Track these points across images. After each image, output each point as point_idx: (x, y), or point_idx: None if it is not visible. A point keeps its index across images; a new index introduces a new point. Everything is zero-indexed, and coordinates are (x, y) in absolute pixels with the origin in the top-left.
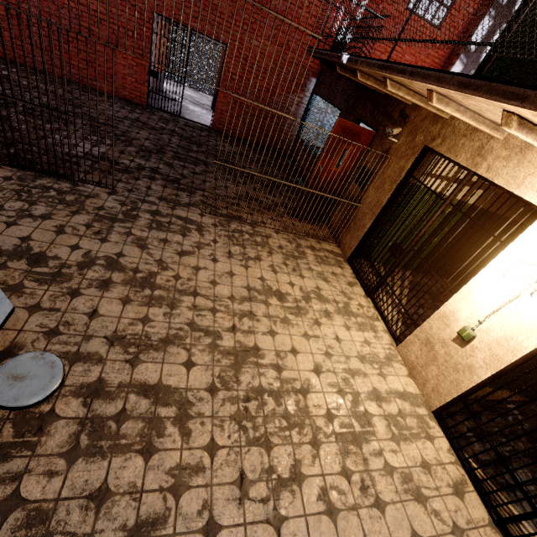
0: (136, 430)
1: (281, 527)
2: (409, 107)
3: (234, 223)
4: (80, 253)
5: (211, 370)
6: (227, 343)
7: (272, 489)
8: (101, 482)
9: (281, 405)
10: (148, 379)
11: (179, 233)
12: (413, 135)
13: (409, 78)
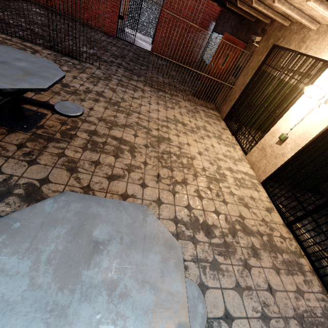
0: (111, 149)
1: (175, 194)
2: (267, 25)
3: (161, 92)
4: (84, 87)
5: (146, 140)
6: (154, 133)
7: (172, 183)
8: (96, 159)
9: (179, 159)
10: (116, 135)
11: (132, 90)
12: (267, 40)
13: None
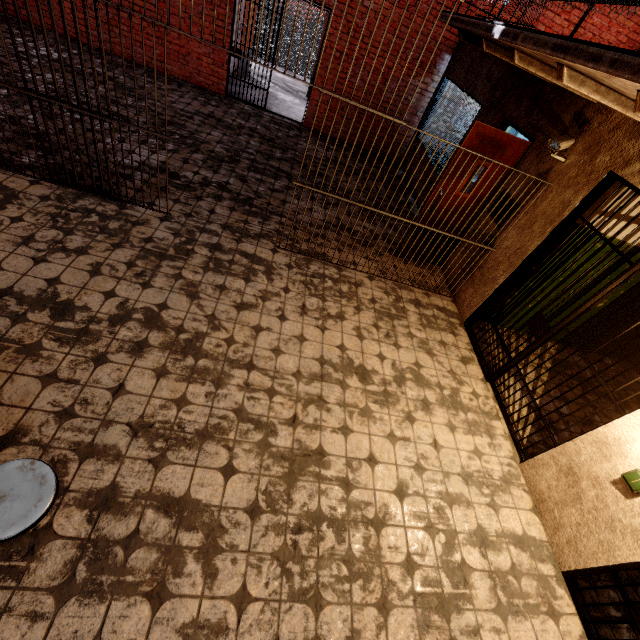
0: (147, 563)
1: None
2: (591, 107)
3: (315, 264)
4: (114, 303)
5: (256, 481)
6: (283, 442)
7: None
8: (93, 636)
9: (343, 542)
10: (173, 489)
11: (242, 277)
12: (592, 153)
13: (607, 71)
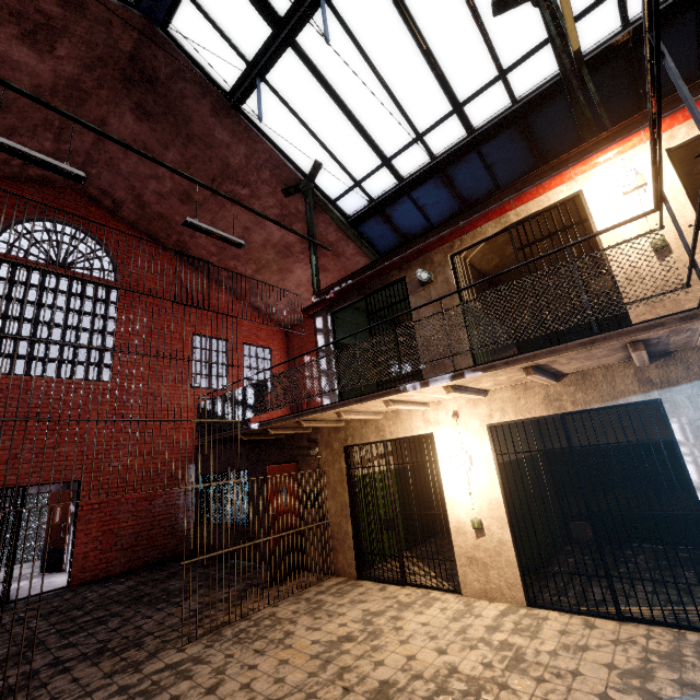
0: None
1: None
2: (312, 434)
3: (226, 630)
4: None
5: None
6: None
7: None
8: None
9: (454, 692)
10: None
11: (181, 680)
12: (330, 446)
13: (323, 412)
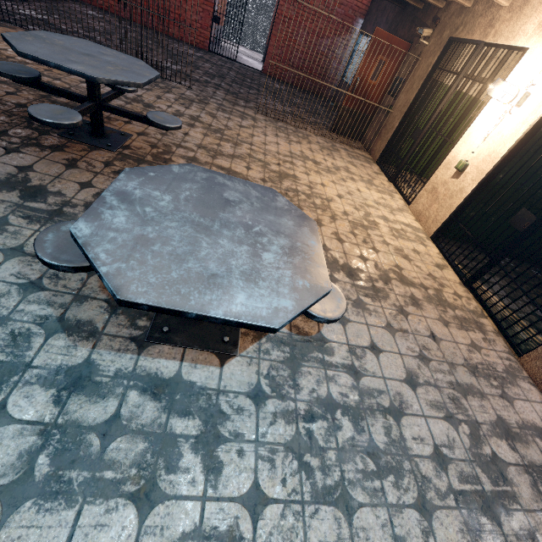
0: None
1: None
2: (440, 11)
3: (281, 123)
4: (173, 110)
5: (263, 174)
6: (274, 168)
7: None
8: None
9: (310, 199)
10: (223, 165)
11: (239, 118)
12: (441, 33)
13: None
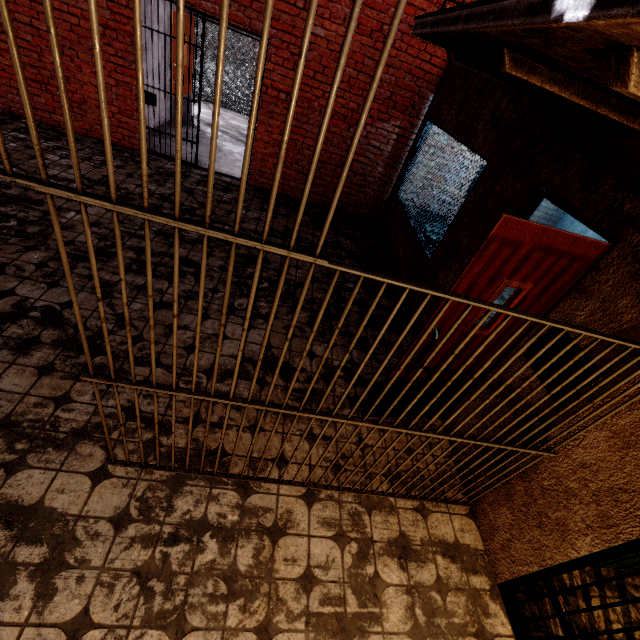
0: None
1: None
2: None
3: (190, 489)
4: None
5: None
6: None
7: None
8: None
9: None
10: None
11: None
12: None
13: None
